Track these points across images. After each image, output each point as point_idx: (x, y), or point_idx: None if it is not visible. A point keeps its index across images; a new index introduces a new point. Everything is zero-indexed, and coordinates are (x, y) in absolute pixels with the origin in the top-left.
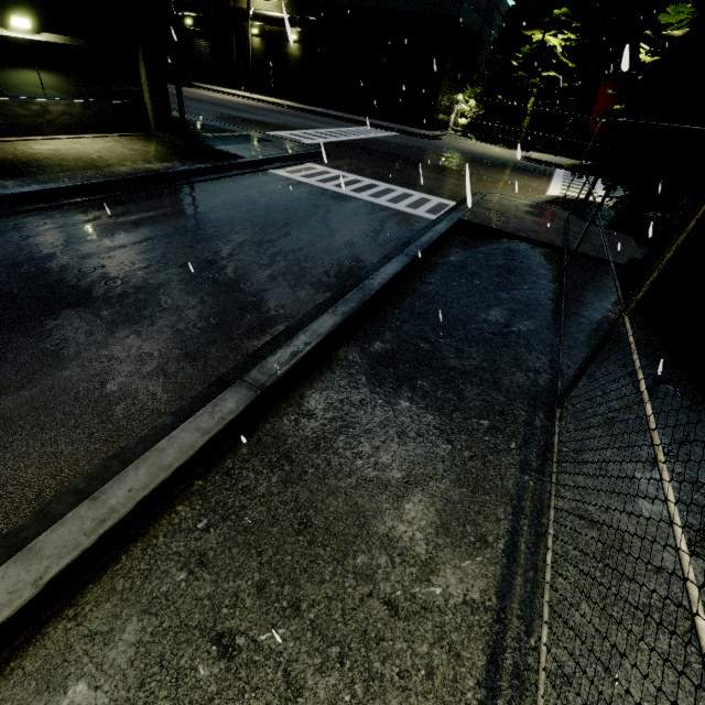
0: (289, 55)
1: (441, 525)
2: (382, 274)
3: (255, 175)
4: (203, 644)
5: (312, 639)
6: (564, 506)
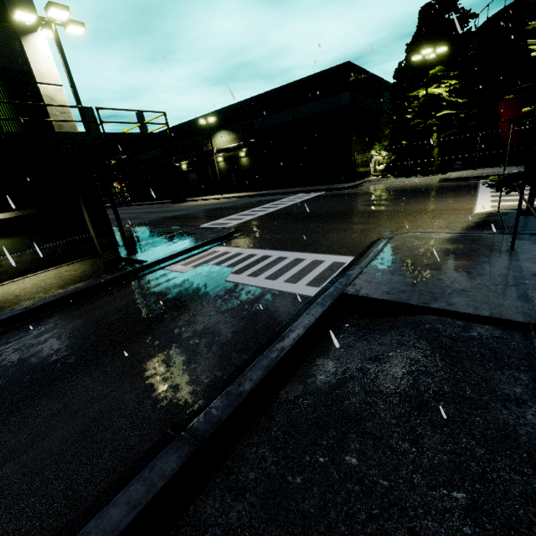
0: (242, 165)
1: None
2: None
3: (144, 278)
4: None
5: None
6: None
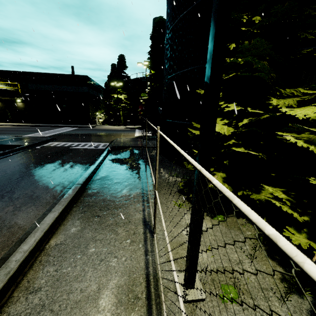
0: (18, 107)
1: (130, 191)
2: (97, 161)
3: (31, 149)
4: (94, 217)
5: (114, 210)
6: (150, 181)
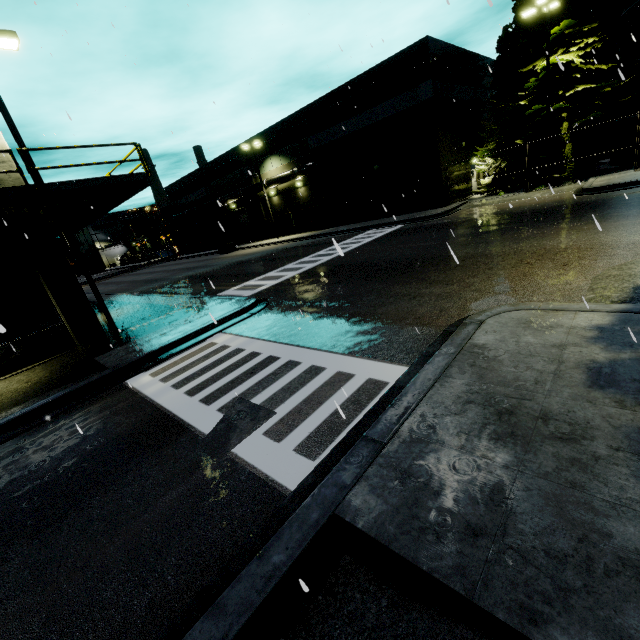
0: (300, 198)
1: None
2: None
3: (86, 404)
4: None
5: None
6: None
